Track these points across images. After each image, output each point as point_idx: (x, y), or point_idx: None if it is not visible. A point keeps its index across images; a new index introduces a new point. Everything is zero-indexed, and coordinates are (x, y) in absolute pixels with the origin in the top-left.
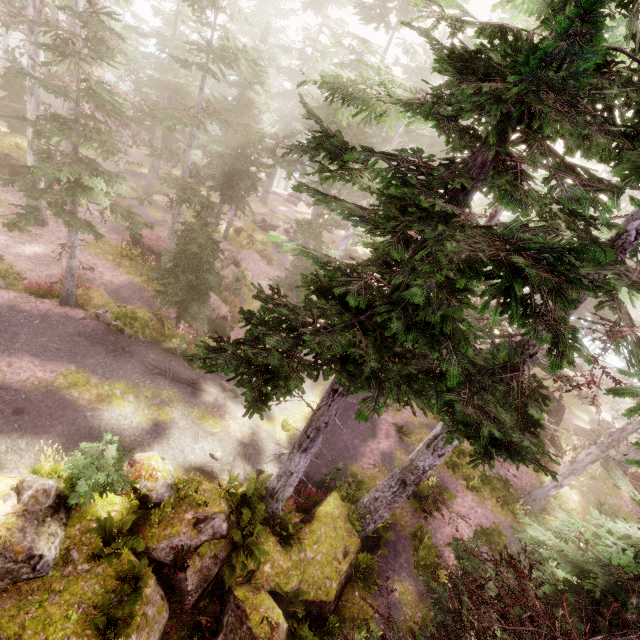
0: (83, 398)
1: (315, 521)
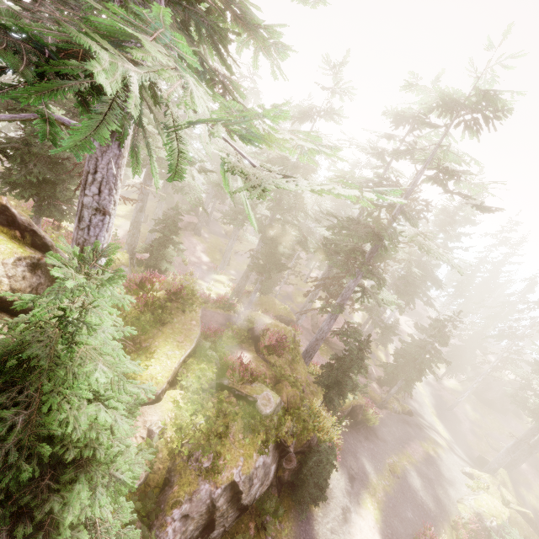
0: (433, 453)
1: (501, 474)
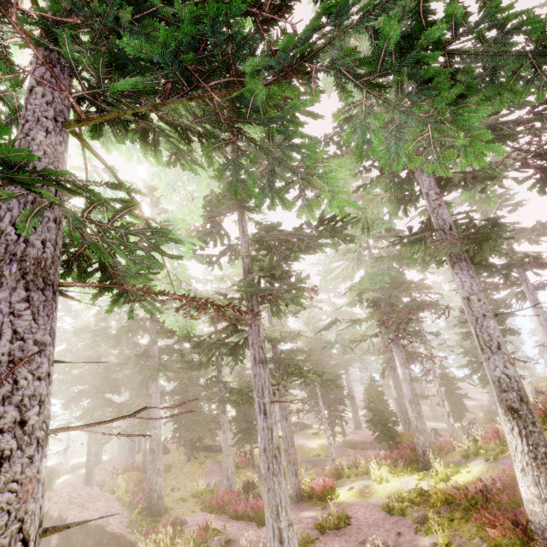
0: None
1: None
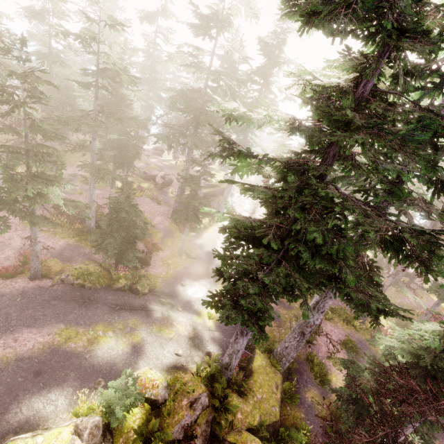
0: (79, 346)
1: (254, 374)
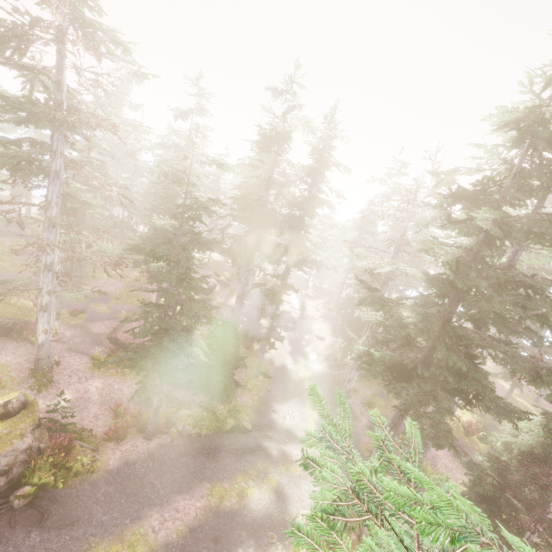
0: (233, 503)
1: None
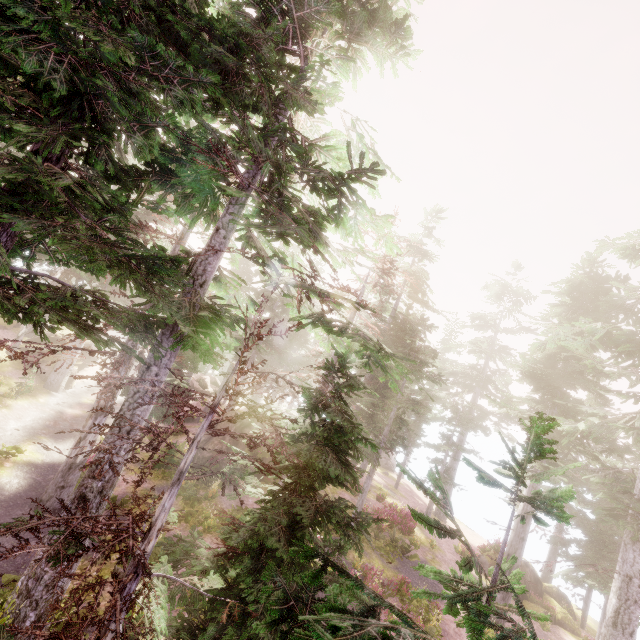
0: None
1: None
